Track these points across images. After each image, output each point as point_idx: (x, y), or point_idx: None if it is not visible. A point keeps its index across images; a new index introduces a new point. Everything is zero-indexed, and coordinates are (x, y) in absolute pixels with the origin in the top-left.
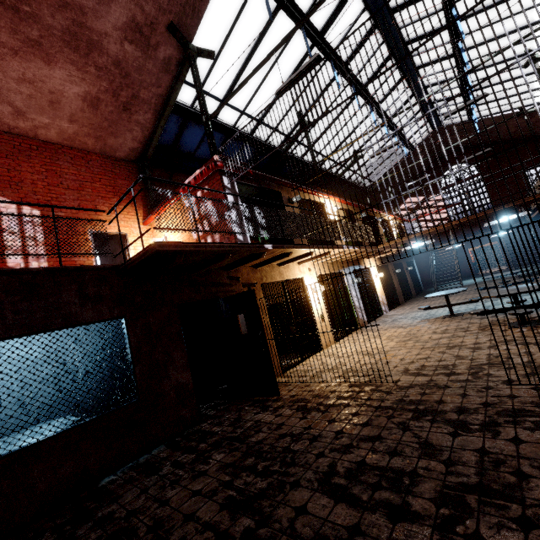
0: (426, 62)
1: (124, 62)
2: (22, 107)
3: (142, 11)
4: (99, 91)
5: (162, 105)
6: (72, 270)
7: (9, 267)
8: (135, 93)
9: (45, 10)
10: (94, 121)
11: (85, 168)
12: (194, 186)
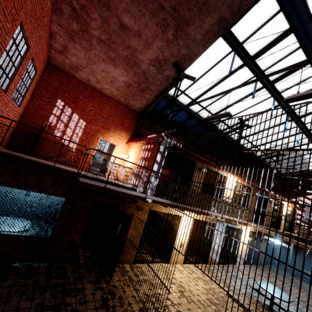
0: None
1: (147, 73)
2: (100, 80)
3: (162, 54)
4: (132, 81)
5: (160, 94)
6: (56, 169)
7: (62, 142)
8: (148, 86)
9: (120, 48)
10: (126, 92)
11: (114, 110)
12: (119, 158)
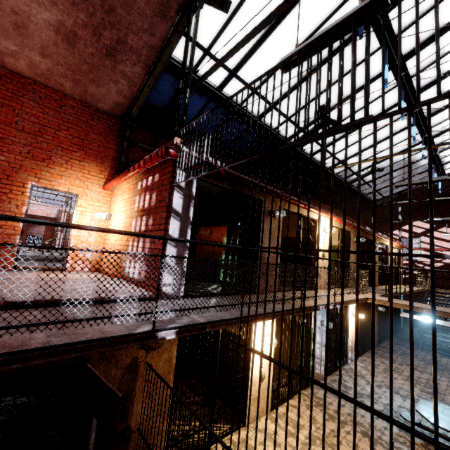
0: None
1: None
2: None
3: None
4: (75, 24)
5: (155, 60)
6: None
7: None
8: (121, 36)
9: None
10: (72, 61)
11: (54, 112)
12: None
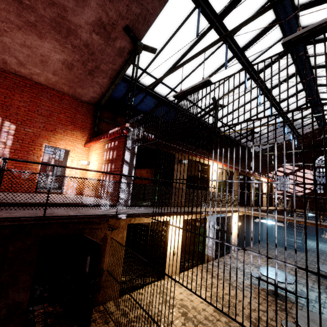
0: (325, 83)
1: (91, 45)
2: (23, 61)
3: (106, 15)
4: (73, 60)
5: (115, 76)
6: None
7: None
8: (97, 65)
9: (40, 5)
10: (69, 77)
11: (58, 103)
12: (61, 166)
